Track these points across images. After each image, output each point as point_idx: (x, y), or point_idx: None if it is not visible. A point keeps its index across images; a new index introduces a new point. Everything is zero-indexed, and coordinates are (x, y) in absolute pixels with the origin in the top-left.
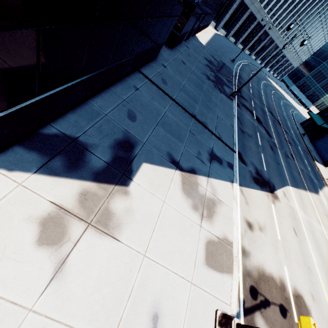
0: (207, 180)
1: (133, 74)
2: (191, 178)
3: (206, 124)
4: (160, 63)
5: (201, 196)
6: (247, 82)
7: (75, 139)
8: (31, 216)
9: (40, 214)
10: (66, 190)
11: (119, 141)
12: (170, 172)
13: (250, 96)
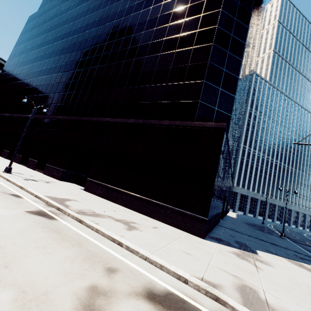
0: (308, 265)
1: (217, 225)
2: (293, 261)
3: (277, 245)
4: (223, 223)
5: (310, 269)
6: (284, 222)
7: (220, 238)
8: (229, 252)
9: (232, 252)
10: (233, 249)
11: (236, 242)
12: (276, 256)
13: (300, 239)
